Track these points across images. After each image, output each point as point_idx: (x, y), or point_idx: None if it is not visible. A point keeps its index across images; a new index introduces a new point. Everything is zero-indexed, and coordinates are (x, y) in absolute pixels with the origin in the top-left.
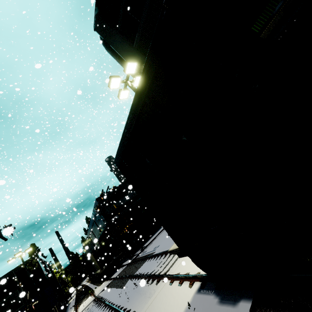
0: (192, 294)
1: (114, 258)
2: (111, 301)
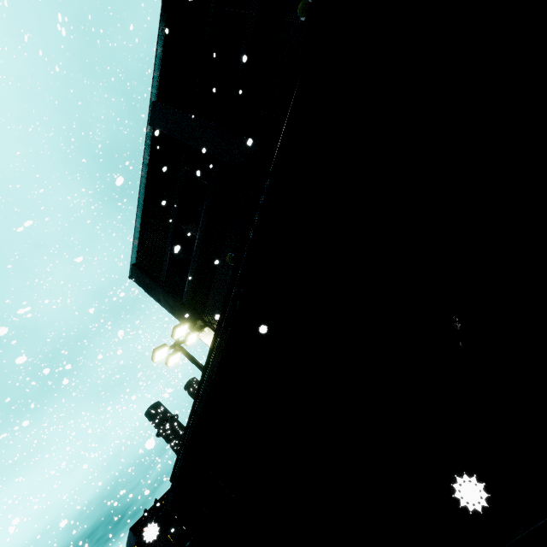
0: None
1: None
2: None
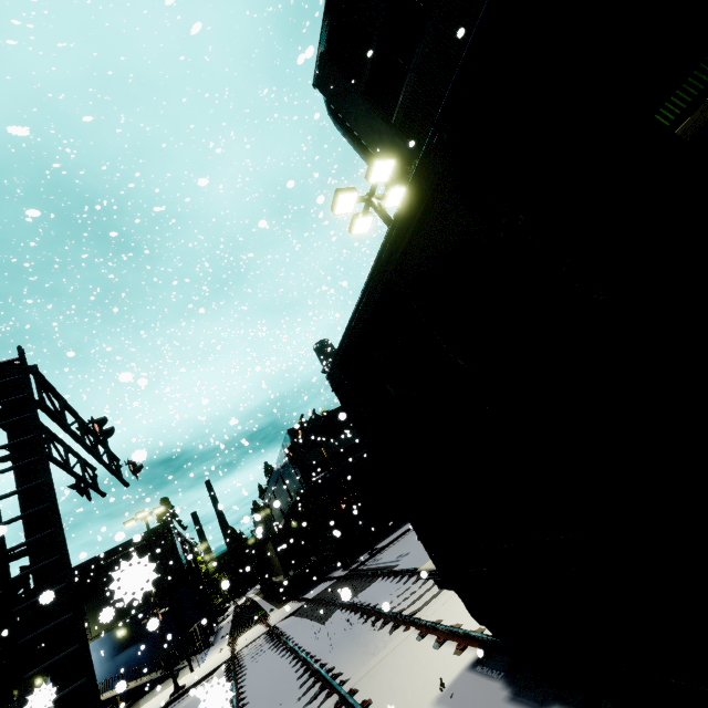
0: (459, 669)
1: (312, 558)
2: (299, 642)
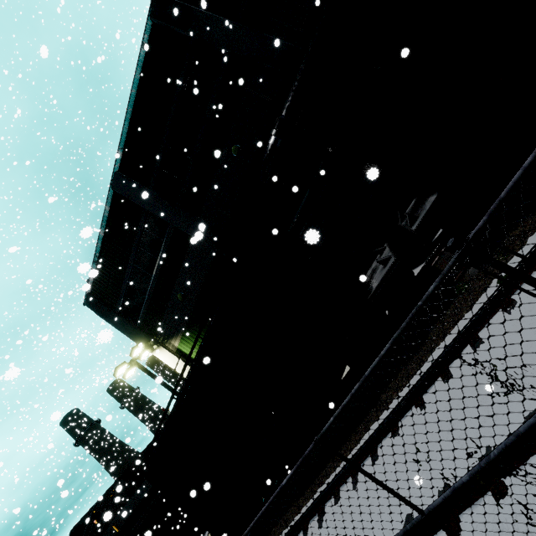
0: None
1: None
2: None
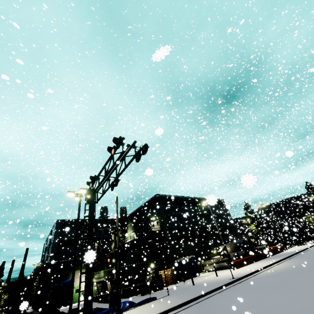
0: None
1: None
2: None
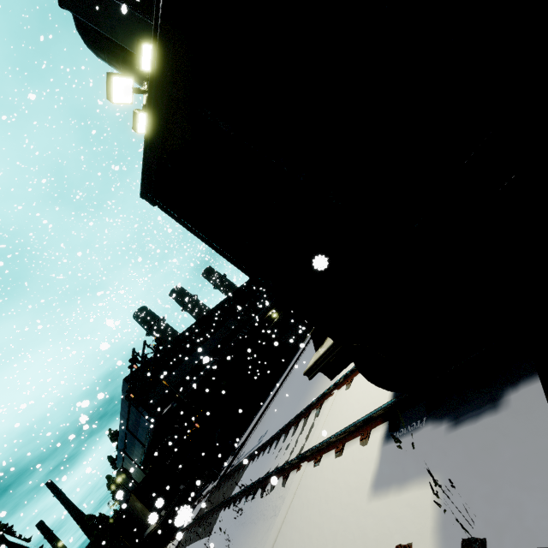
0: (376, 451)
1: (181, 487)
2: None
